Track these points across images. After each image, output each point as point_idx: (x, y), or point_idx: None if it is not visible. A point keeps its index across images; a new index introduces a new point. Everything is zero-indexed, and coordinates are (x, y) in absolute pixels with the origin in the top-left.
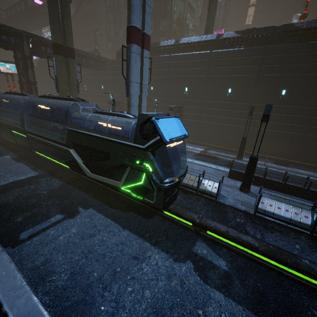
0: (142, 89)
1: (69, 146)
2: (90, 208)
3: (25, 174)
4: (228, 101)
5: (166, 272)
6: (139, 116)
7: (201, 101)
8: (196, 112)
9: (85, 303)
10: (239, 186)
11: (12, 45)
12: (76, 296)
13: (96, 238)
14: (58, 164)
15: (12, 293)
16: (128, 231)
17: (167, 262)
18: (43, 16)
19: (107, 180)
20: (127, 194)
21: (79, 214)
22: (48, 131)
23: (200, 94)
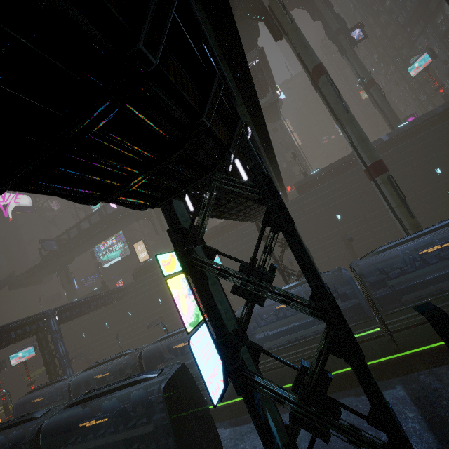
0: None
1: None
2: None
3: None
4: None
5: None
6: None
7: None
8: None
9: None
10: None
11: None
12: None
13: None
14: None
15: None
16: None
17: None
18: (133, 214)
19: None
20: None
21: None
22: None
23: None
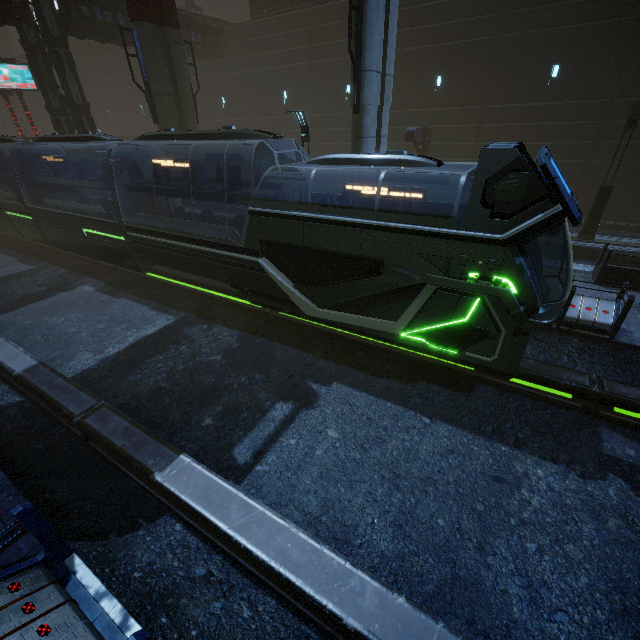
0: (384, 89)
1: (255, 252)
2: (333, 382)
3: (149, 322)
4: (547, 100)
5: (580, 503)
6: (485, 157)
7: (479, 108)
8: (465, 137)
9: (464, 583)
10: (636, 302)
11: (15, 10)
12: (434, 571)
13: (391, 447)
14: (203, 294)
15: (339, 588)
16: (444, 423)
17: (569, 482)
18: None
19: (362, 320)
20: (411, 346)
21: (321, 398)
22: (185, 222)
23: (475, 90)
